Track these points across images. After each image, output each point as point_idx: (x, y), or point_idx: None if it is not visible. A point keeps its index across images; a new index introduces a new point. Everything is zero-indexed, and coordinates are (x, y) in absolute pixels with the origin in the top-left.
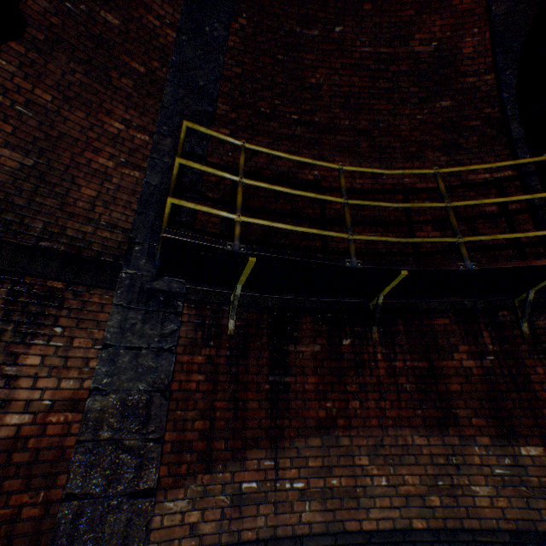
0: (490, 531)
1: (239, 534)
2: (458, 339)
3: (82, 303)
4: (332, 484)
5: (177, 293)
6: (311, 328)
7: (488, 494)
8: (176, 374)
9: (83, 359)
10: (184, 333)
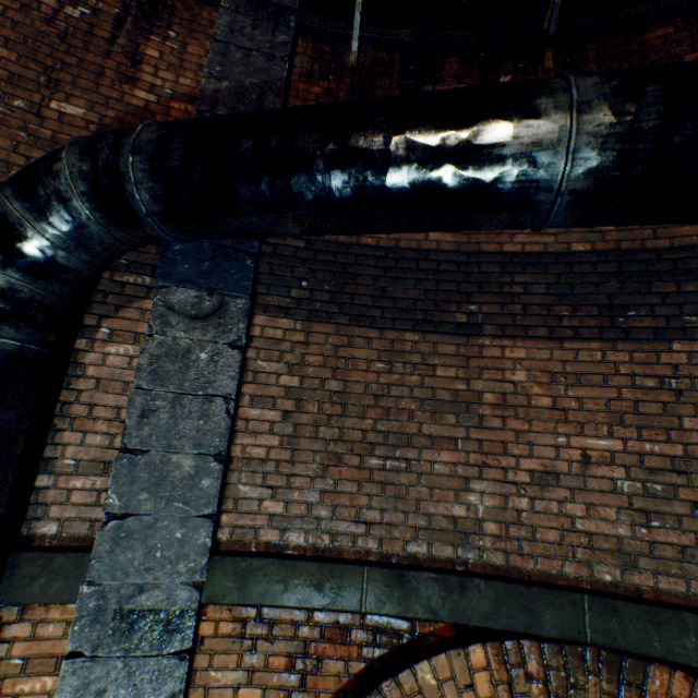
0: (686, 248)
1: (357, 239)
2: (685, 48)
3: (192, 17)
4: None
5: (289, 9)
6: (457, 70)
7: None
8: (291, 100)
9: (197, 66)
10: (299, 65)
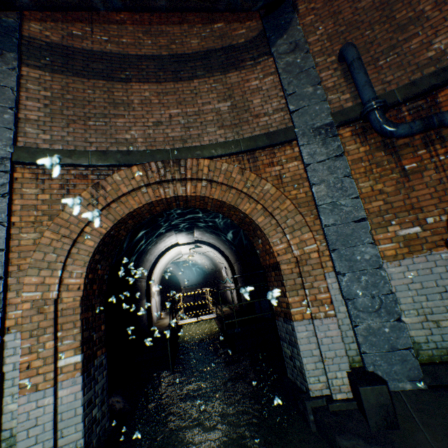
0: (197, 53)
1: (73, 46)
2: None
3: None
4: (123, 42)
5: None
6: None
7: (198, 43)
8: None
9: None
10: None
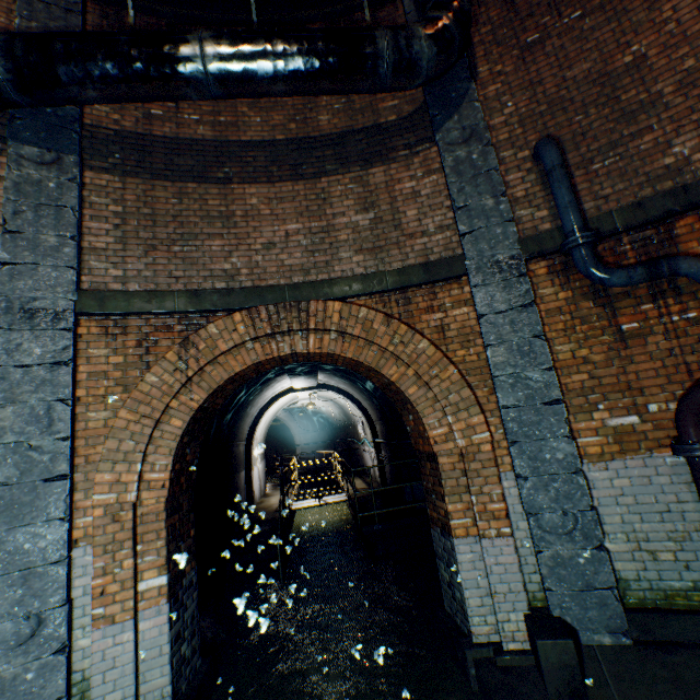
0: (326, 136)
1: (151, 132)
2: None
3: None
4: (221, 121)
5: None
6: None
7: (328, 120)
8: None
9: (8, 10)
10: (92, 20)
